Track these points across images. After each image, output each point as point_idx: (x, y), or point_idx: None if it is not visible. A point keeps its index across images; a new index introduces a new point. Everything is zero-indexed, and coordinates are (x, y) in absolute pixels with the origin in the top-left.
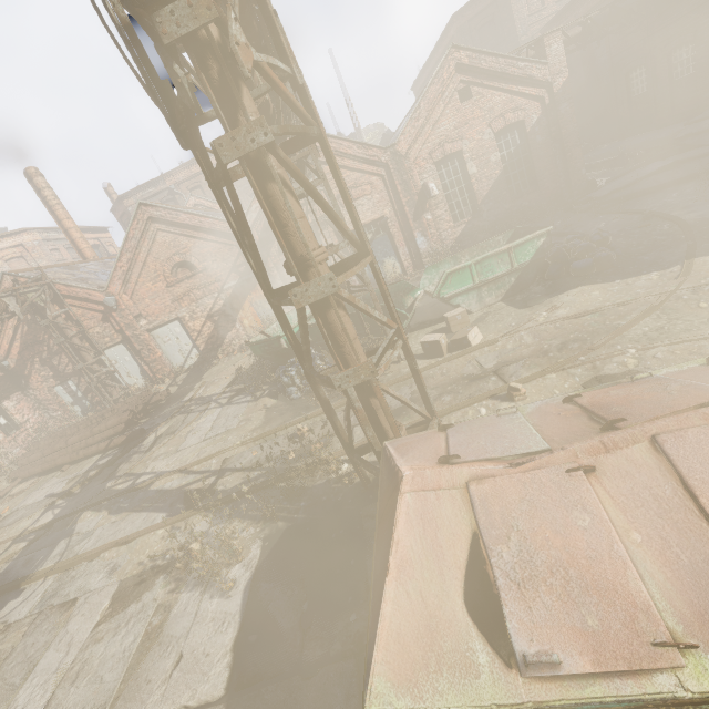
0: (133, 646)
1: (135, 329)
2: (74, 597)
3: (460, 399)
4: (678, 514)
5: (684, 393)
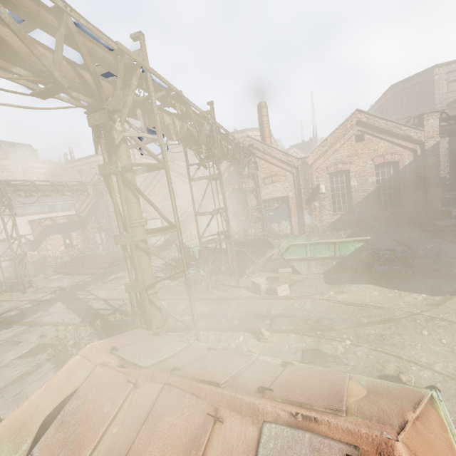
0: (14, 376)
1: None
2: (21, 341)
3: (241, 325)
4: (134, 429)
5: (218, 371)
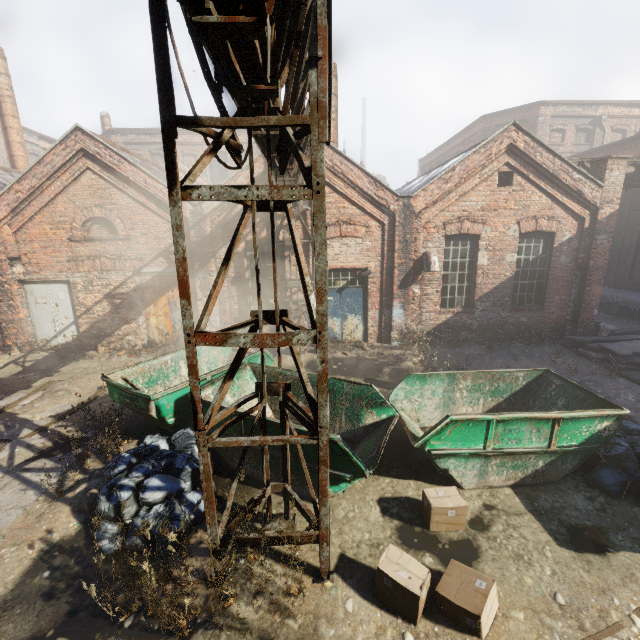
0: None
1: (2, 273)
2: None
3: None
4: None
5: None
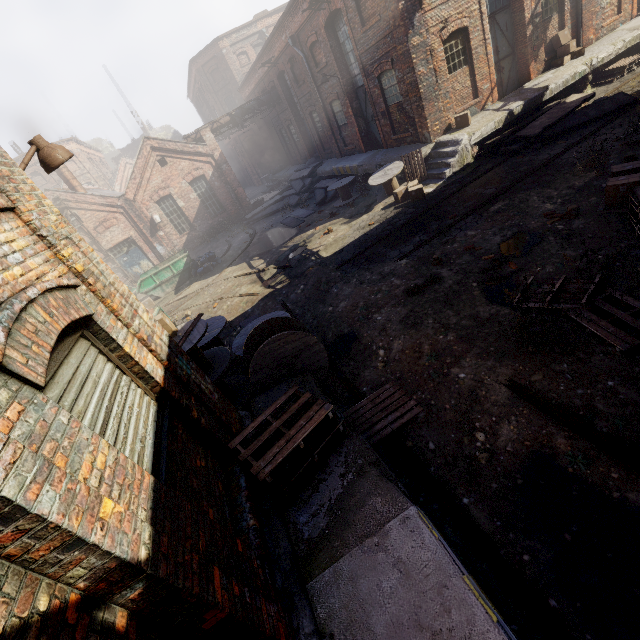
0: None
1: None
2: None
3: None
4: None
5: None
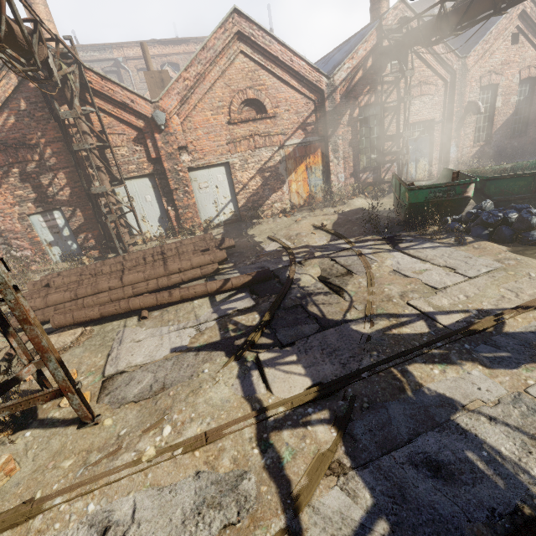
0: None
1: (177, 162)
2: None
3: None
4: None
5: None
